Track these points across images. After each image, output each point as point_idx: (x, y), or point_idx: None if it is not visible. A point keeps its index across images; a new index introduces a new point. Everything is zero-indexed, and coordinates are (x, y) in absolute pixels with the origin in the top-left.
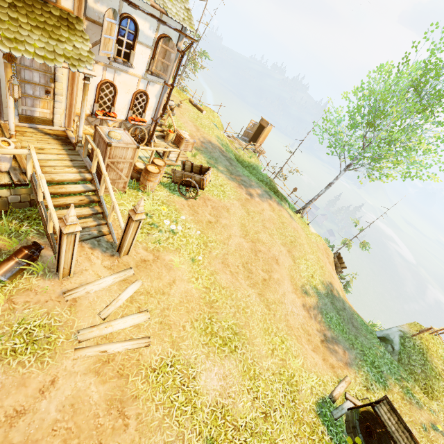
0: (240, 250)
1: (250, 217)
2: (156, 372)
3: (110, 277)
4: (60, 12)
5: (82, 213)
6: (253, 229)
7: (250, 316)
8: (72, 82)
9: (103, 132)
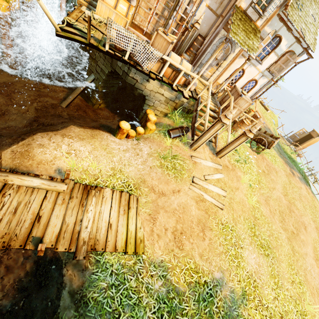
0: (279, 201)
1: (291, 186)
2: (223, 226)
3: (211, 163)
4: (254, 26)
5: (208, 125)
6: (291, 194)
7: (279, 245)
8: (231, 63)
9: (238, 89)
